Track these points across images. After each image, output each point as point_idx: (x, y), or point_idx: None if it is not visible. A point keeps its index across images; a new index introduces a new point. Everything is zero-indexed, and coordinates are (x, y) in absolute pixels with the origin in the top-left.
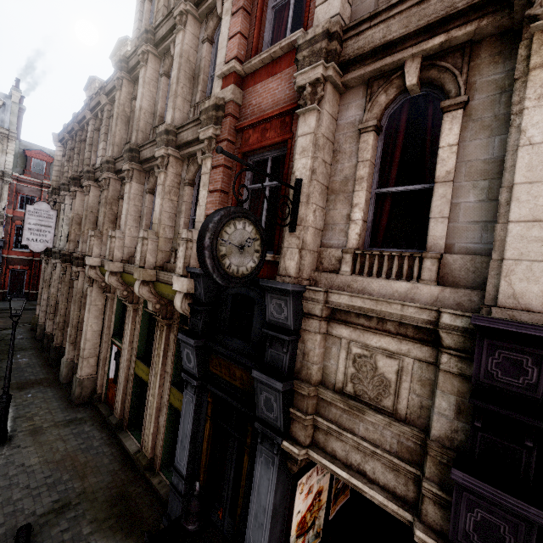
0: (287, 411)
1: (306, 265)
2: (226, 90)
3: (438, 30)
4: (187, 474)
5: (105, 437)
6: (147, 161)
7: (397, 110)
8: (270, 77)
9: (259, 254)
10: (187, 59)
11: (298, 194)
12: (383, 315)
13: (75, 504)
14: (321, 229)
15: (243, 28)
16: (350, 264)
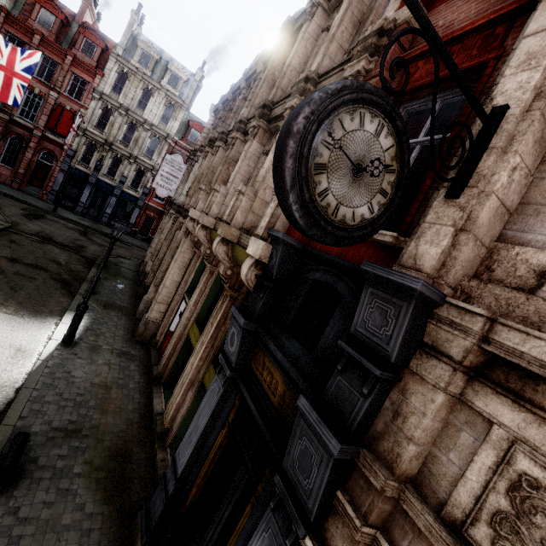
0: (331, 491)
1: (459, 262)
2: (402, 9)
3: None
4: (181, 475)
5: (142, 383)
6: (275, 120)
7: None
8: None
9: (384, 201)
10: None
11: (489, 132)
12: None
13: (84, 434)
14: (509, 209)
15: None
16: None
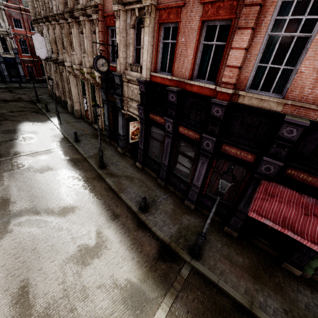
0: (122, 104)
1: (122, 68)
2: None
3: (138, 3)
4: (108, 125)
5: (88, 125)
6: (77, 18)
7: (139, 20)
8: None
9: (107, 66)
10: None
11: (117, 48)
12: (133, 80)
13: (84, 135)
14: (125, 57)
15: None
16: (129, 68)
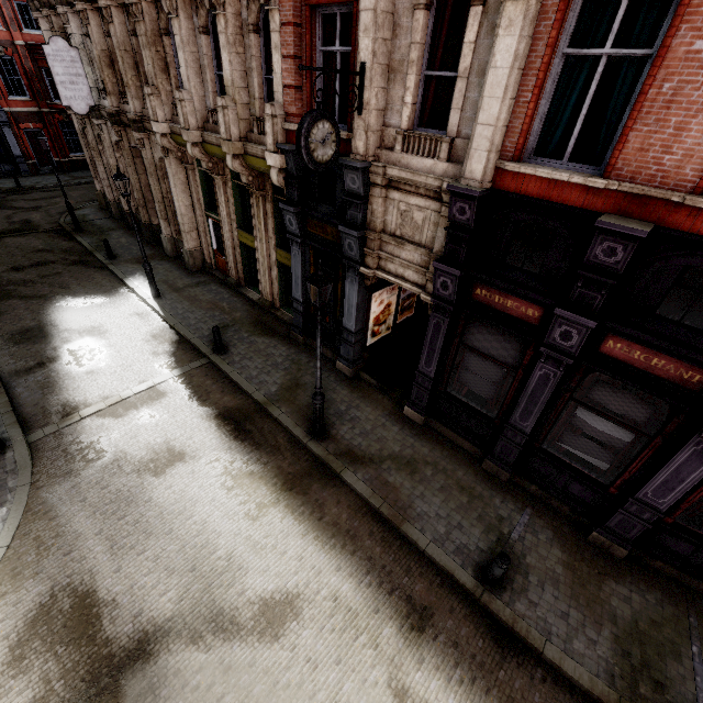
0: (362, 250)
1: (371, 145)
2: None
3: None
4: (302, 301)
5: (230, 292)
6: None
7: None
8: None
9: (335, 144)
10: None
11: (363, 79)
12: (416, 183)
13: (232, 325)
14: (383, 109)
15: None
16: (401, 144)
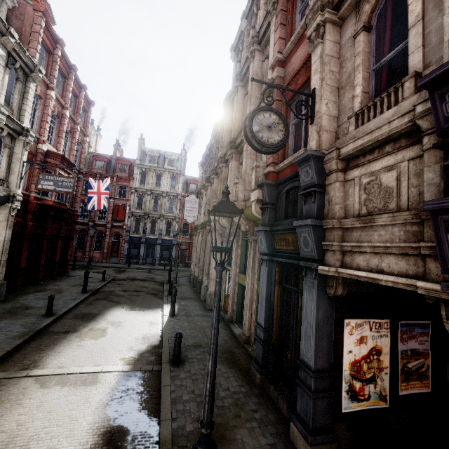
0: (319, 243)
1: (324, 141)
2: (273, 73)
3: None
4: (264, 325)
5: (222, 325)
6: (239, 145)
7: (383, 9)
8: (298, 49)
9: (283, 133)
10: (256, 75)
11: (313, 98)
12: (376, 139)
13: (203, 346)
14: (335, 116)
15: (281, 34)
16: (354, 123)
